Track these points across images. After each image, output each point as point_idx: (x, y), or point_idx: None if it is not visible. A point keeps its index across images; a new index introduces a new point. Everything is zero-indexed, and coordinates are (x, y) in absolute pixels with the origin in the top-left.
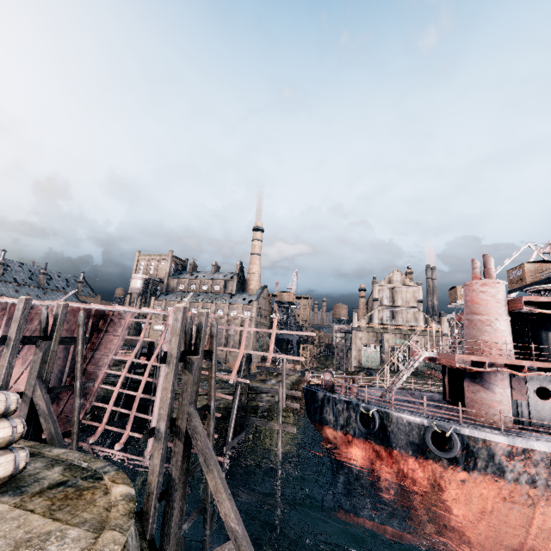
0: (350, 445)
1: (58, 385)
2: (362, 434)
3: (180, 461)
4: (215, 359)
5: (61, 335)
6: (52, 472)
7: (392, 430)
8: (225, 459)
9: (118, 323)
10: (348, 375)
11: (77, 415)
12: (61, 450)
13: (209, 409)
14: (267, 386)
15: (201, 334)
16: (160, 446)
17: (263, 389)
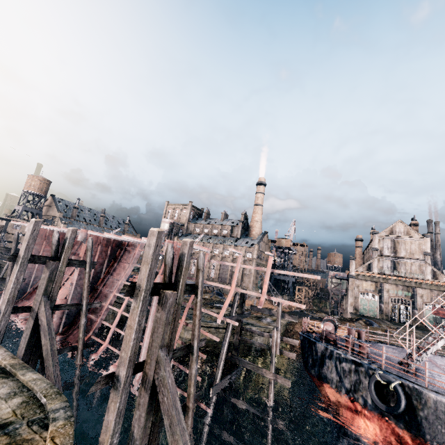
0: (358, 415)
1: (79, 301)
2: (377, 408)
3: (143, 418)
4: (201, 295)
5: (84, 259)
6: (7, 404)
7: (425, 415)
8: (208, 408)
9: (130, 252)
10: (345, 322)
11: (82, 332)
12: (33, 376)
13: (192, 350)
14: (262, 324)
15: (182, 266)
16: (117, 398)
17: (256, 331)
